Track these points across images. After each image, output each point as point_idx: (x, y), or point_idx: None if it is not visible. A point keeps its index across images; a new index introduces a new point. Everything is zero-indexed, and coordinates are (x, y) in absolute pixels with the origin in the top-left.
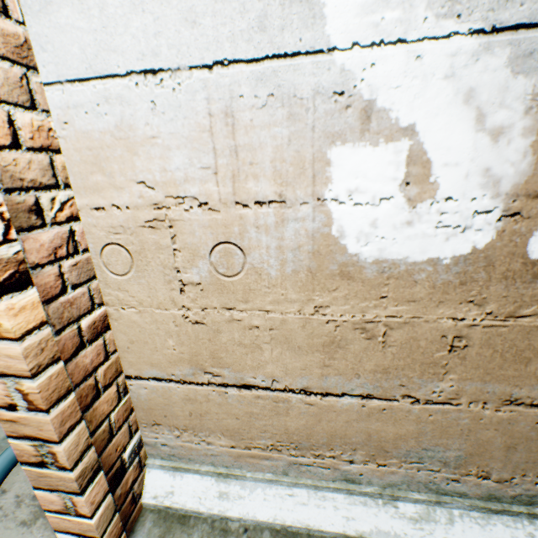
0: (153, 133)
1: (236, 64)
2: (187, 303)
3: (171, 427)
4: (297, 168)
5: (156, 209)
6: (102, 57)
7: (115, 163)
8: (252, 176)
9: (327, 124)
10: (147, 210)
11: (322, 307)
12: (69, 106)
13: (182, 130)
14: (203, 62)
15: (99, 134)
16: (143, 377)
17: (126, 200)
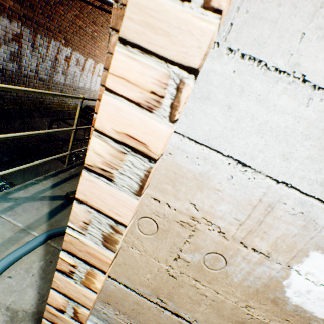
0: (219, 188)
1: (294, 189)
2: (173, 265)
3: (115, 308)
4: (288, 247)
5: (191, 219)
6: (219, 140)
7: (184, 187)
8: (260, 237)
9: (320, 240)
10: (185, 216)
11: (250, 306)
12: (179, 147)
13: (238, 197)
14: (276, 177)
15: (186, 169)
16: (118, 280)
17: (177, 205)
